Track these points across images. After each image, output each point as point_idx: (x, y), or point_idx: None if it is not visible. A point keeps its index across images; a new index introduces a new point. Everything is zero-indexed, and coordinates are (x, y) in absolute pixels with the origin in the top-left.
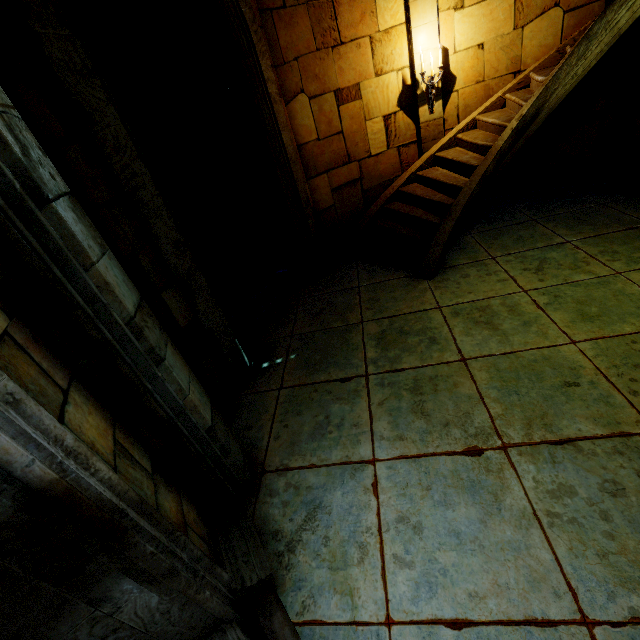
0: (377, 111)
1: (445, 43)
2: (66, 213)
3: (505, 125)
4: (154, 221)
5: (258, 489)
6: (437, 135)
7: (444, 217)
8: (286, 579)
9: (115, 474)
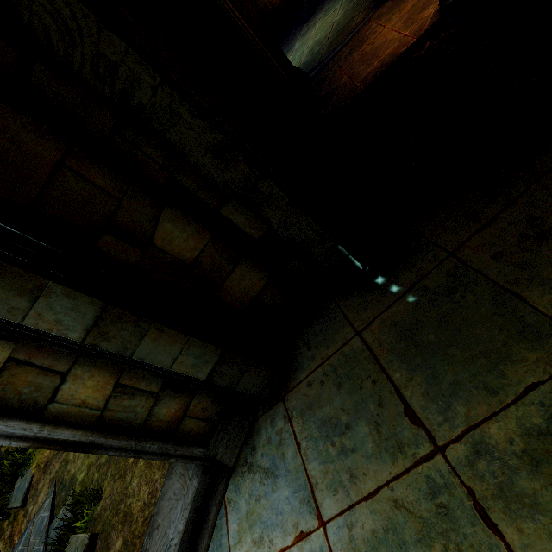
0: None
1: None
2: None
3: None
4: (173, 131)
5: (272, 406)
6: None
7: None
8: (237, 477)
9: (79, 431)
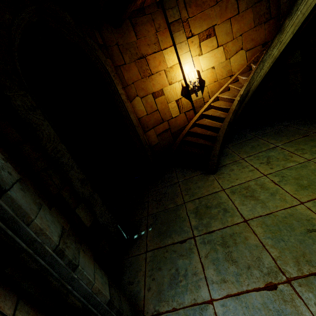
0: (172, 99)
1: (197, 68)
2: (17, 194)
3: (233, 99)
4: (70, 172)
5: None
6: (201, 105)
7: (214, 142)
8: None
9: None
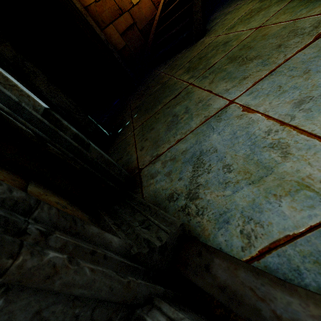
0: None
1: None
2: None
3: None
4: None
5: (140, 181)
6: None
7: (193, 0)
8: (204, 223)
9: None
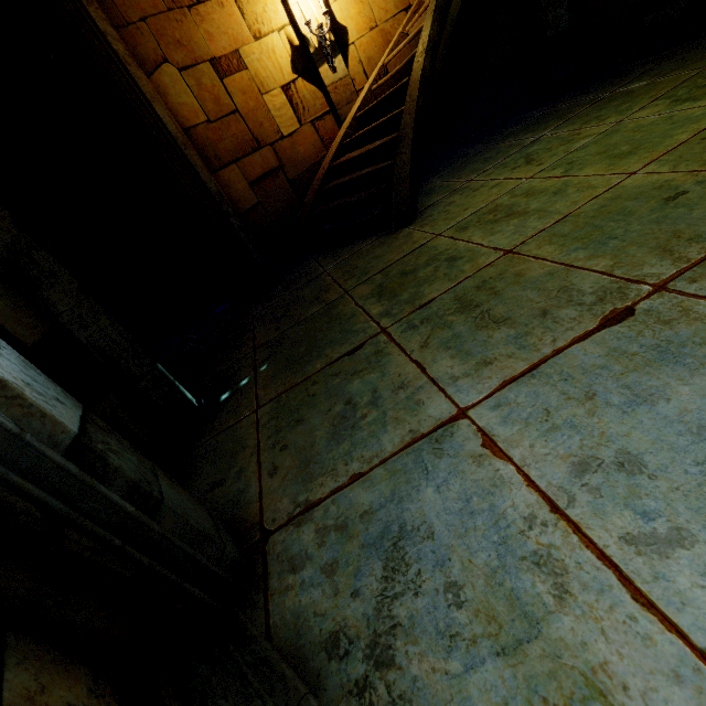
0: (272, 82)
1: None
2: None
3: (422, 25)
4: None
5: (263, 572)
6: (350, 97)
7: (395, 157)
8: None
9: None
